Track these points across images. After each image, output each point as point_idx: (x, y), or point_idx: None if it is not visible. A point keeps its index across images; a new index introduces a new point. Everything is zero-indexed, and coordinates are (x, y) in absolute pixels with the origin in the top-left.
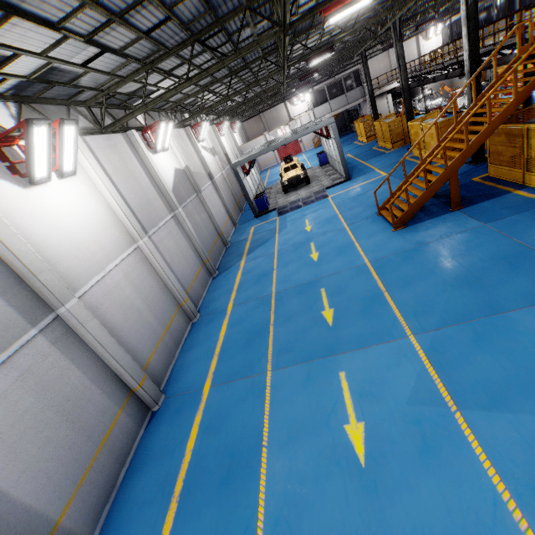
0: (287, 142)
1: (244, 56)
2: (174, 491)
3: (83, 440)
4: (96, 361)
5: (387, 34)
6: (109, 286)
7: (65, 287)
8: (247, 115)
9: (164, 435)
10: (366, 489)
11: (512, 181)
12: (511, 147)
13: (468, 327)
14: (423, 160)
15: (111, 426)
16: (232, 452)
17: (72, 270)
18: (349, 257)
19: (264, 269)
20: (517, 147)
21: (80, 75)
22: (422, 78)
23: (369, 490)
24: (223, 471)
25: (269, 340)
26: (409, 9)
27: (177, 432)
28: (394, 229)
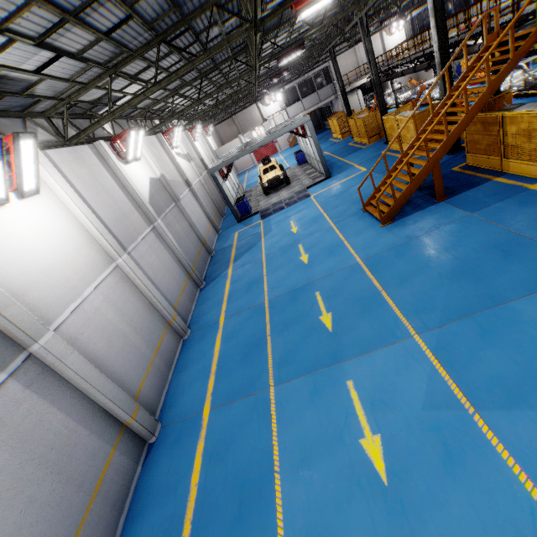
0: (265, 143)
1: (213, 57)
2: (182, 534)
3: (73, 492)
4: (81, 399)
5: (352, 31)
6: (88, 312)
7: (37, 321)
8: (220, 118)
9: (164, 469)
10: (393, 510)
11: (491, 169)
12: (488, 135)
13: (472, 321)
14: (404, 154)
15: (104, 469)
16: (242, 482)
17: (44, 300)
18: (340, 256)
19: (254, 276)
20: (493, 135)
21: (35, 83)
22: (390, 72)
23: (396, 511)
24: (235, 506)
25: (268, 352)
26: (375, 4)
27: (179, 465)
28: (382, 225)
